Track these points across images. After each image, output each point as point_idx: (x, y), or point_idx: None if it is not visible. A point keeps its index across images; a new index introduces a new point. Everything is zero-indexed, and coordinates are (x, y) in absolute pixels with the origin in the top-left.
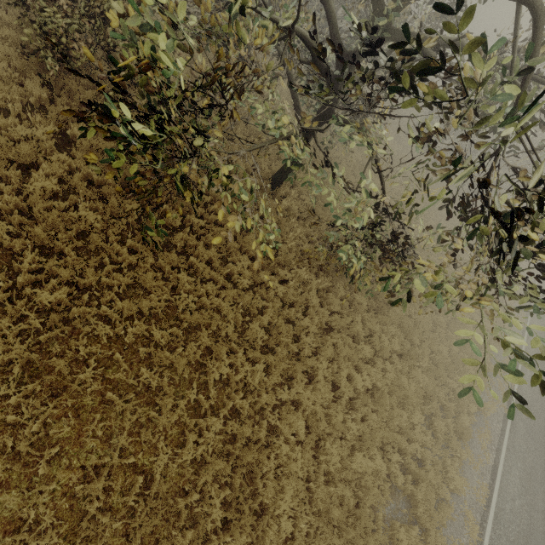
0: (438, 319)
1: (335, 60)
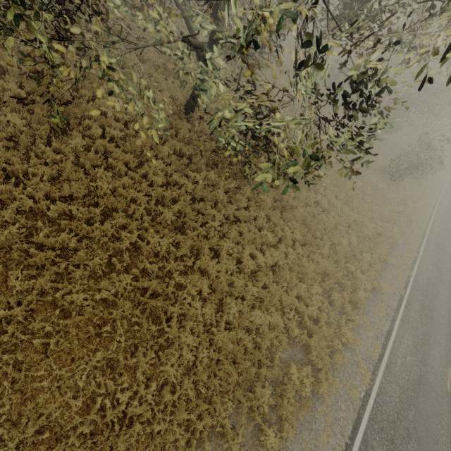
0: (339, 220)
1: None
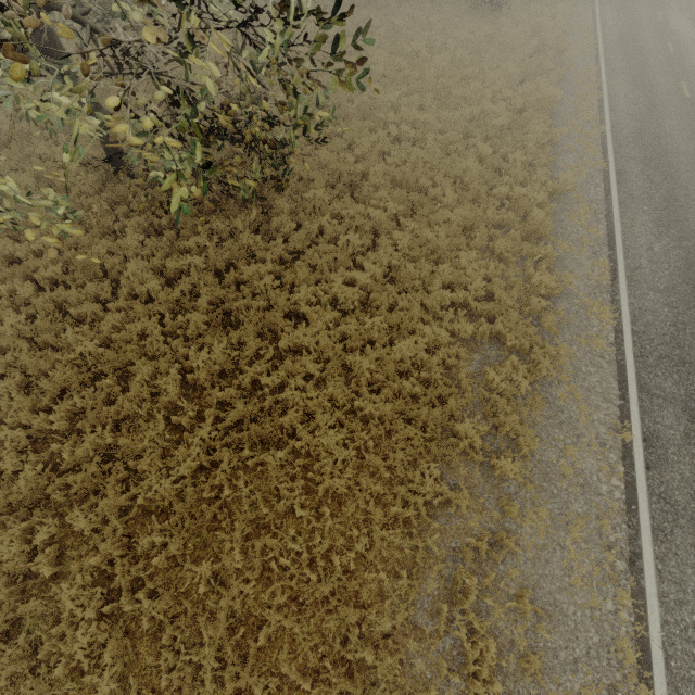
0: (445, 138)
1: None
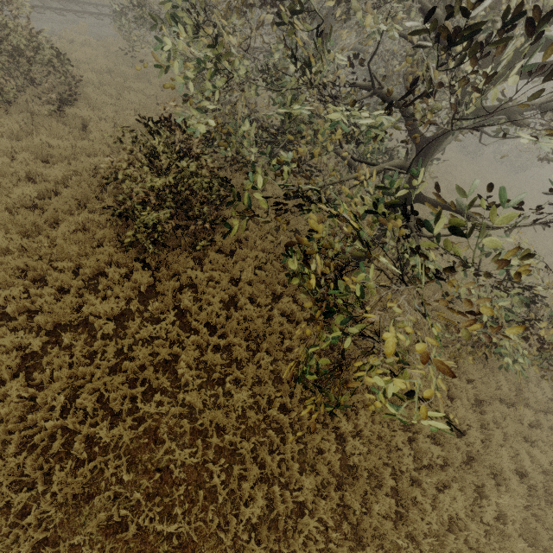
0: None
1: (416, 148)
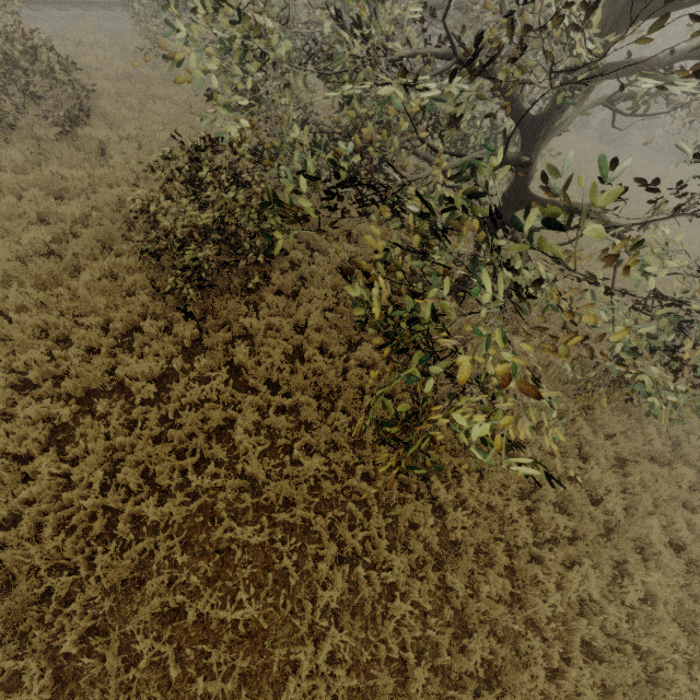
0: None
1: (520, 133)
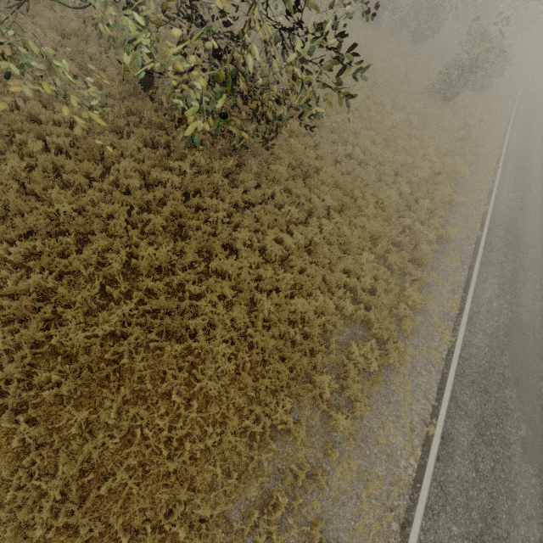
0: (382, 169)
1: None
